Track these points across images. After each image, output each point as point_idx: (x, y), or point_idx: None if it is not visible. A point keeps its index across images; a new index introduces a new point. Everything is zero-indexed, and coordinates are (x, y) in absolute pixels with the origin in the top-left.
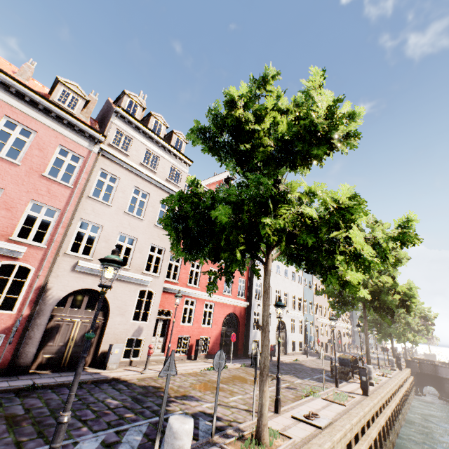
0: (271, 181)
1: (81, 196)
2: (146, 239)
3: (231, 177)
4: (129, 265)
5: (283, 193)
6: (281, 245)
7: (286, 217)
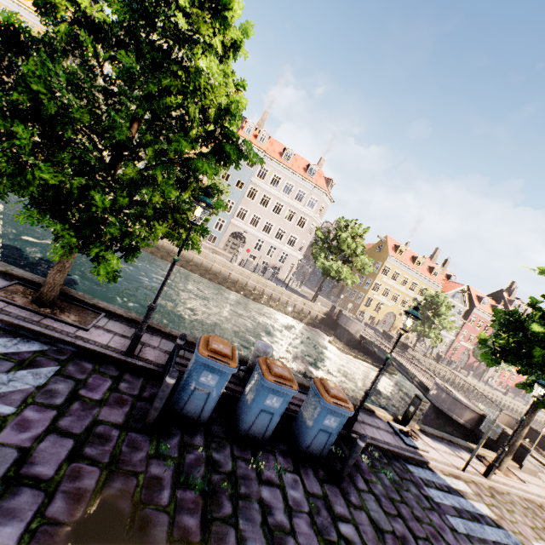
0: None
1: None
2: None
3: None
4: None
5: None
6: None
7: None
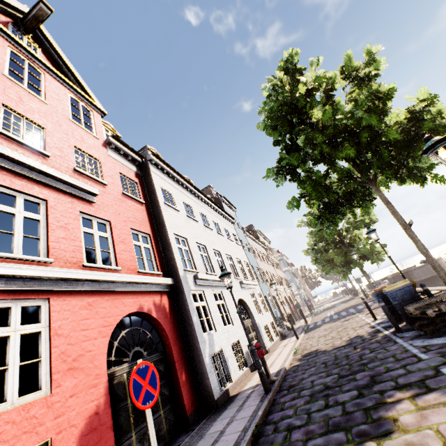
0: None
1: None
2: None
3: (35, 7)
4: None
5: None
6: None
7: None
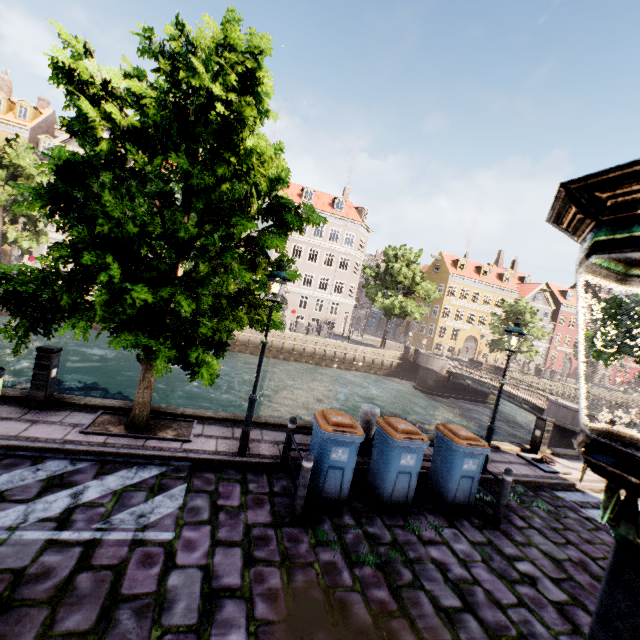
0: None
1: None
2: None
3: None
4: None
5: None
6: None
7: None
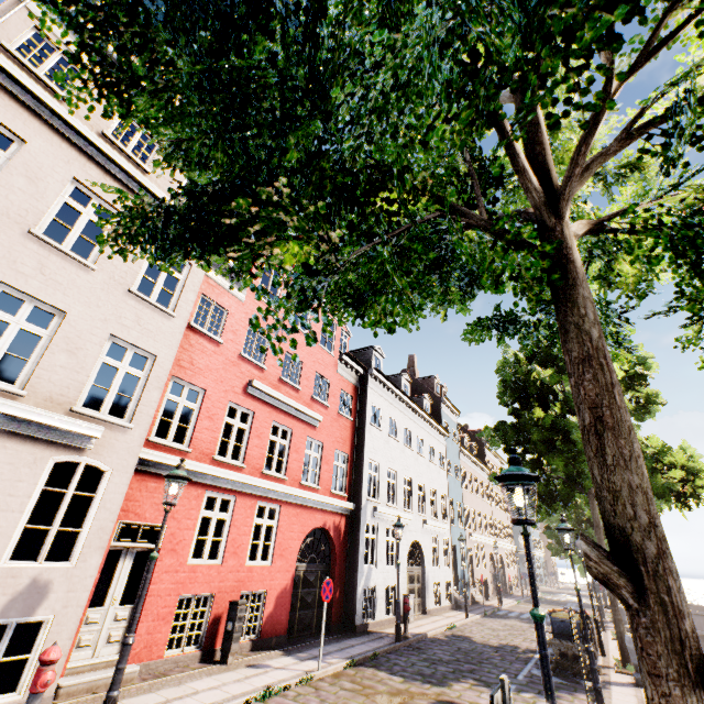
0: None
1: None
2: (98, 321)
3: None
4: (23, 384)
5: None
6: None
7: None
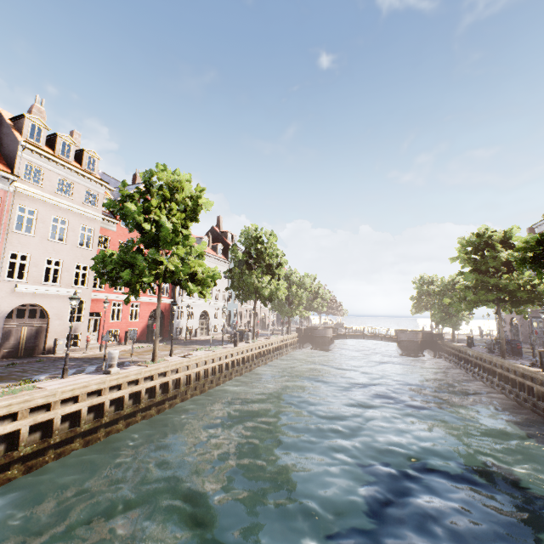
0: (146, 263)
1: (6, 233)
2: (72, 260)
3: None
4: (59, 282)
5: (157, 261)
6: (159, 282)
7: (161, 270)
